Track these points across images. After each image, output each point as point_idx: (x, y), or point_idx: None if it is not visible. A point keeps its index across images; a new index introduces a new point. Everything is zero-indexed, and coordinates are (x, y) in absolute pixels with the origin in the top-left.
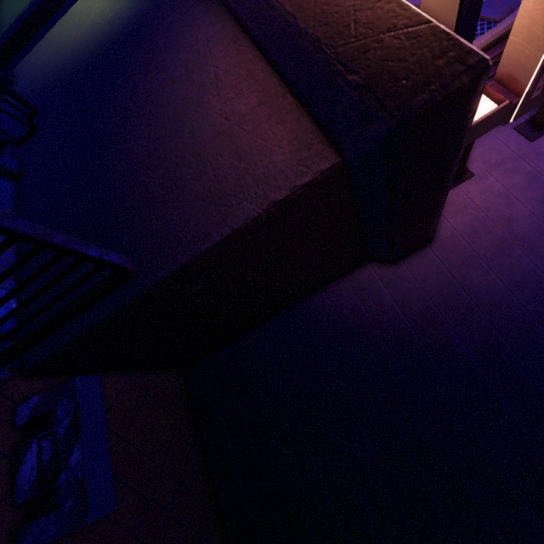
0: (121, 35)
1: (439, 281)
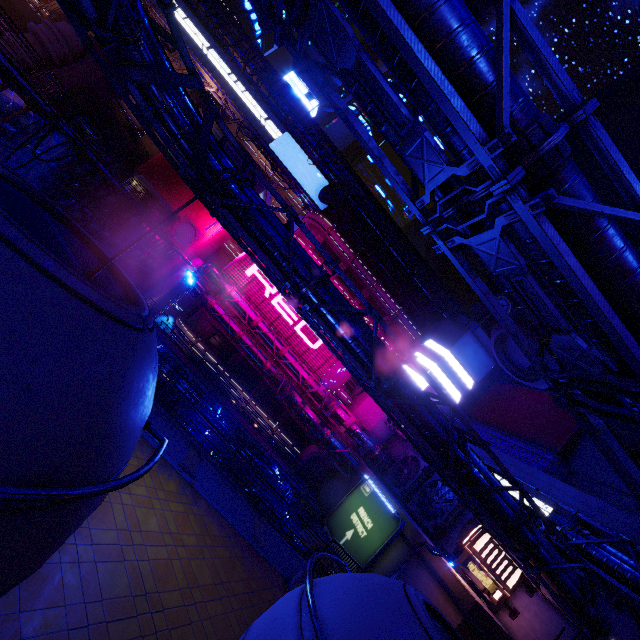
0: (396, 569)
1: None
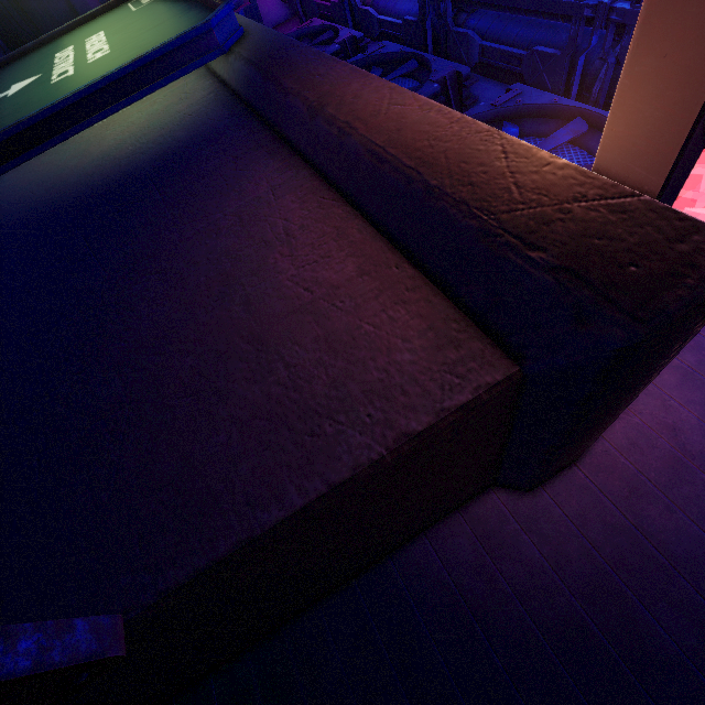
0: (144, 171)
1: (605, 523)
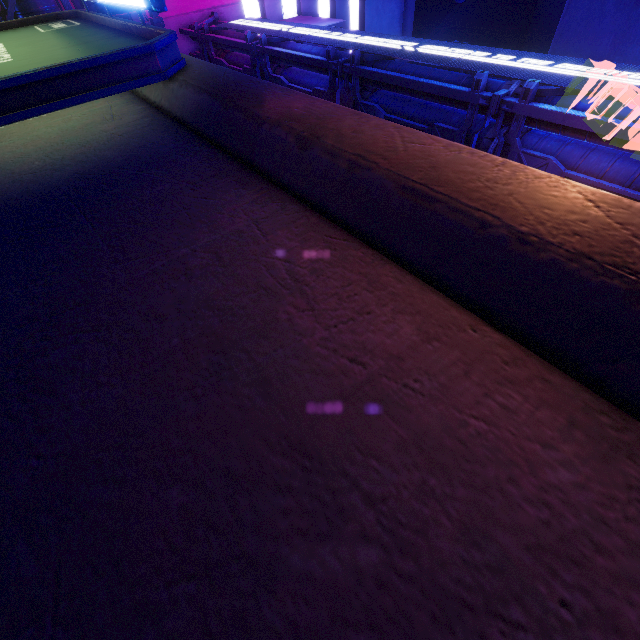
0: (59, 190)
1: None
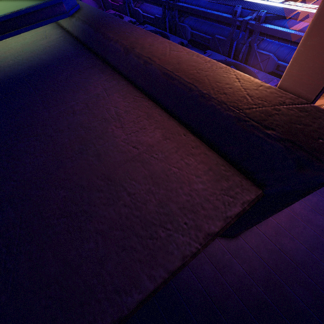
0: (21, 75)
1: (267, 249)
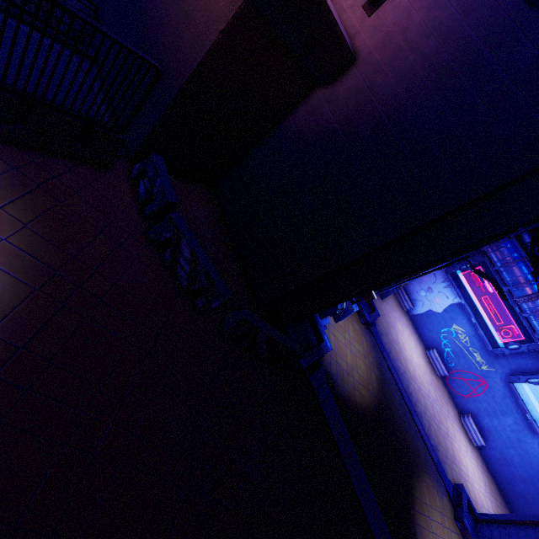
0: None
1: (357, 89)
